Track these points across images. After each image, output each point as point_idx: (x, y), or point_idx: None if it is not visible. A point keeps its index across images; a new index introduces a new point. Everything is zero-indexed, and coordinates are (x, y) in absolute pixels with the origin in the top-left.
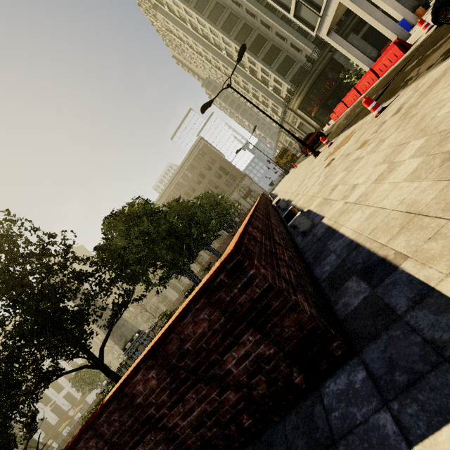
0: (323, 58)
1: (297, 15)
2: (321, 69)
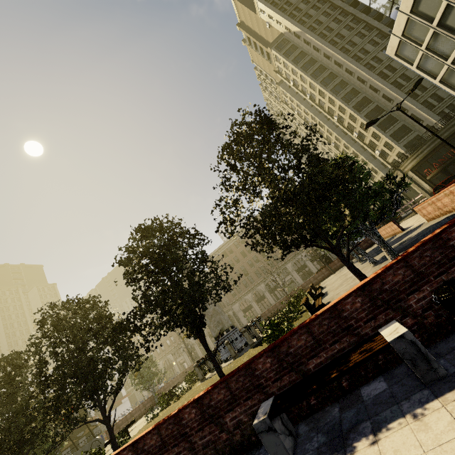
0: (450, 126)
1: (443, 80)
2: (447, 136)
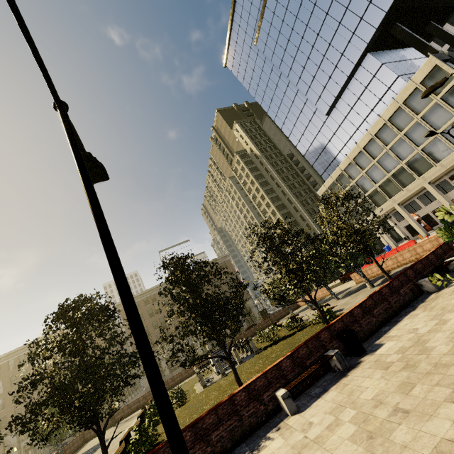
0: None
1: None
2: None
